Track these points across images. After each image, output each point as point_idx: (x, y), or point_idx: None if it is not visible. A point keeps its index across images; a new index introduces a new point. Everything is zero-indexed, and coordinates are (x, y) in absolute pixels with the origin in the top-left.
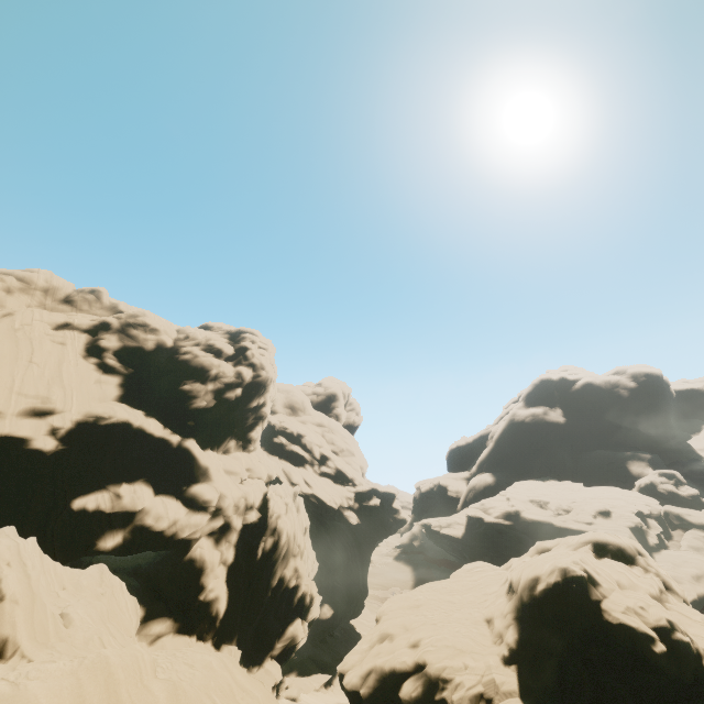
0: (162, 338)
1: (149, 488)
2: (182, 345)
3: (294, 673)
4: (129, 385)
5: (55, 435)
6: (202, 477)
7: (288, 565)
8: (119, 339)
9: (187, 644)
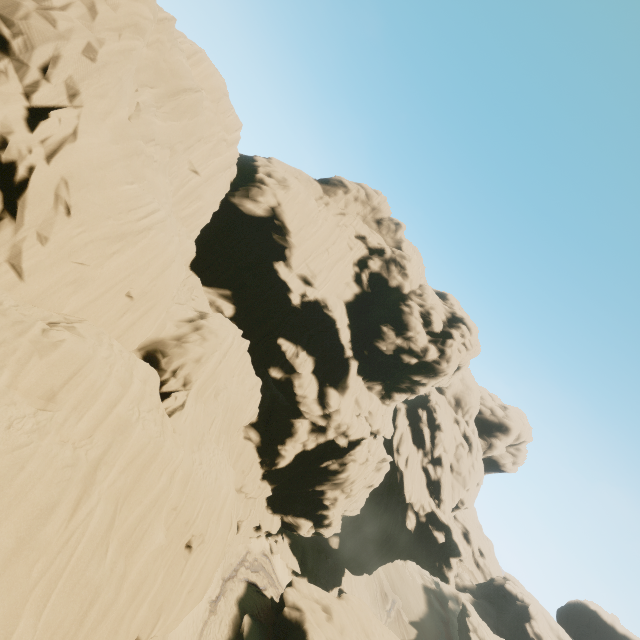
0: (405, 283)
1: (312, 366)
2: (411, 298)
3: (289, 540)
4: (360, 298)
5: (303, 298)
6: (341, 389)
7: (334, 491)
8: (381, 266)
9: (254, 458)
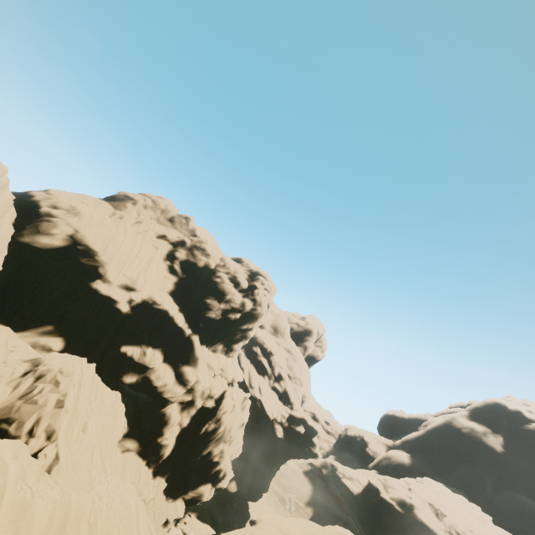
0: (210, 261)
1: (161, 356)
2: (219, 270)
3: (195, 514)
4: (179, 285)
5: (130, 303)
6: (193, 363)
7: (218, 446)
8: (186, 254)
9: (139, 464)
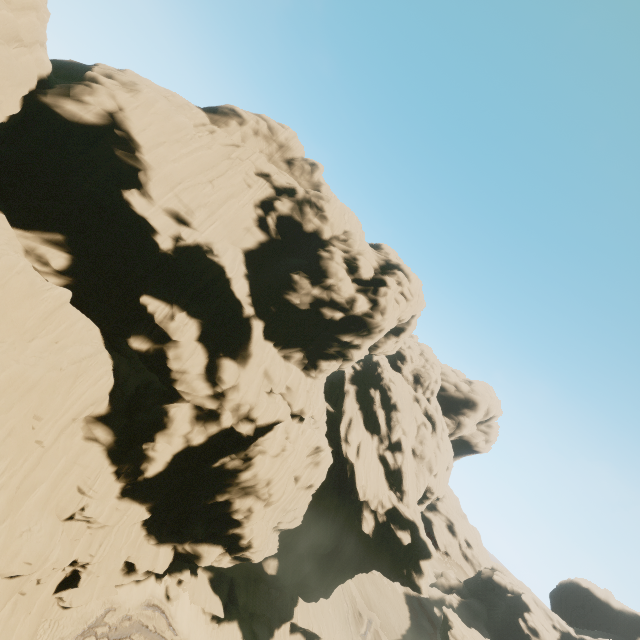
0: (324, 227)
1: (197, 331)
2: (333, 244)
3: (209, 574)
4: (267, 247)
5: (177, 242)
6: (241, 359)
7: (244, 499)
8: (292, 208)
9: (101, 466)
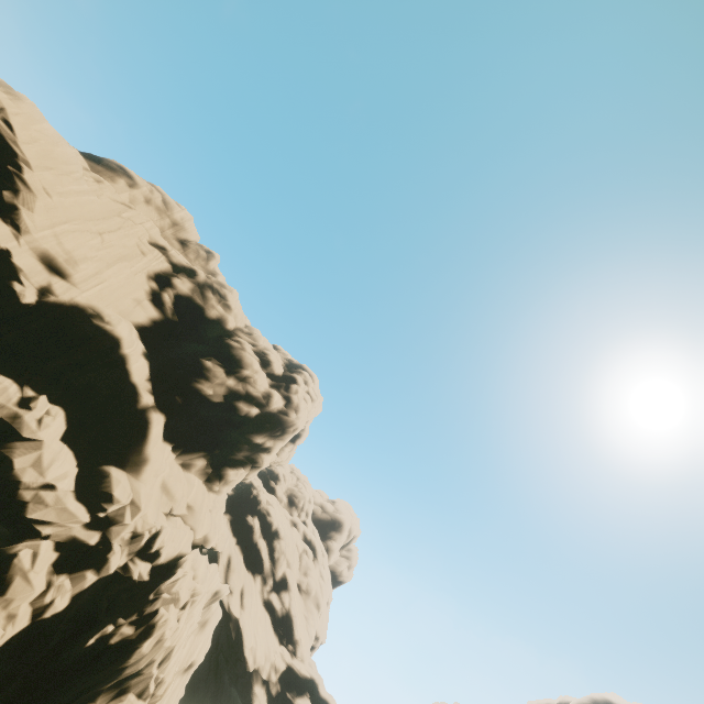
0: (228, 316)
1: (63, 424)
2: (239, 335)
3: None
4: (161, 327)
5: (43, 295)
6: (131, 466)
7: None
8: (192, 289)
9: None
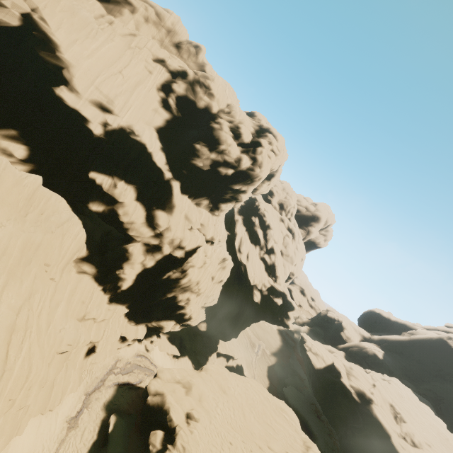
0: (212, 103)
1: (134, 193)
2: (220, 116)
3: (167, 335)
4: (172, 124)
5: (106, 127)
6: (168, 209)
7: (184, 294)
8: (186, 88)
9: (93, 288)
